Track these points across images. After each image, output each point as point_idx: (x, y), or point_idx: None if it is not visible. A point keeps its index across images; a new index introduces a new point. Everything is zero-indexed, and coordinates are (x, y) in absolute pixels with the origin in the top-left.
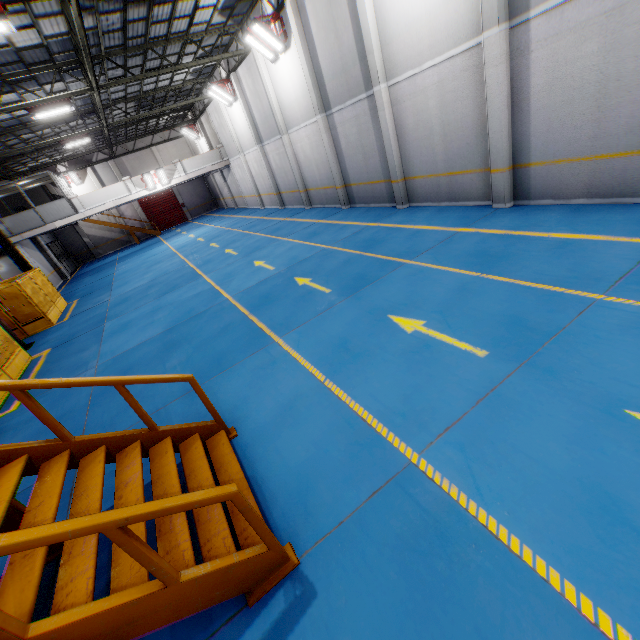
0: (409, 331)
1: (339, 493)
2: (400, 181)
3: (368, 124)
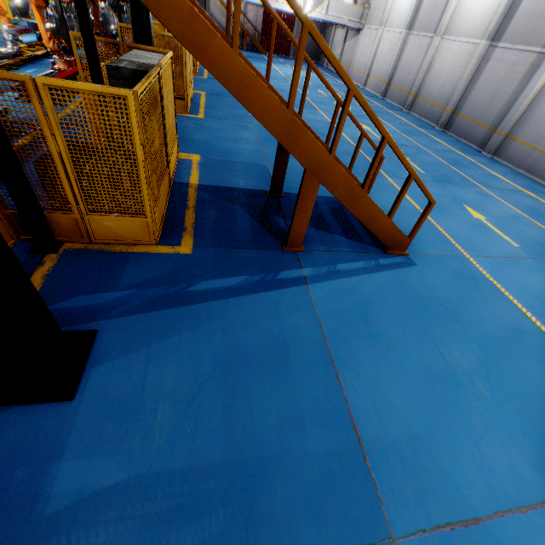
0: (475, 217)
1: (428, 247)
2: (502, 135)
3: (518, 75)
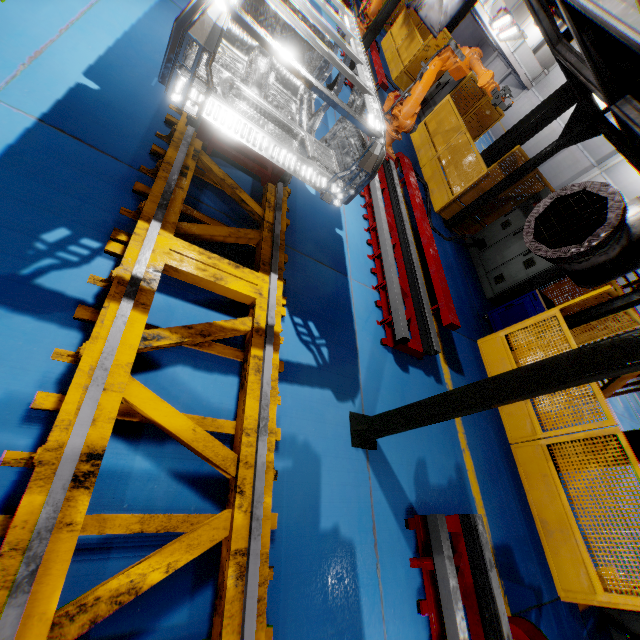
0: None
1: None
2: None
3: None
